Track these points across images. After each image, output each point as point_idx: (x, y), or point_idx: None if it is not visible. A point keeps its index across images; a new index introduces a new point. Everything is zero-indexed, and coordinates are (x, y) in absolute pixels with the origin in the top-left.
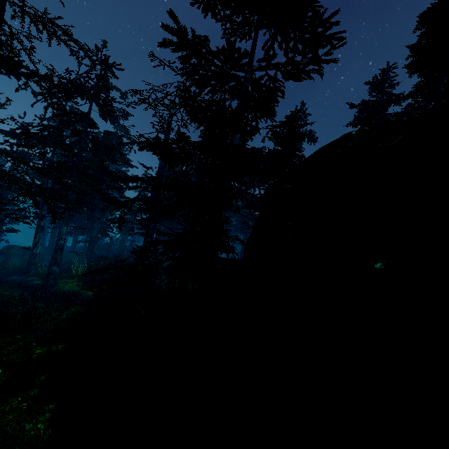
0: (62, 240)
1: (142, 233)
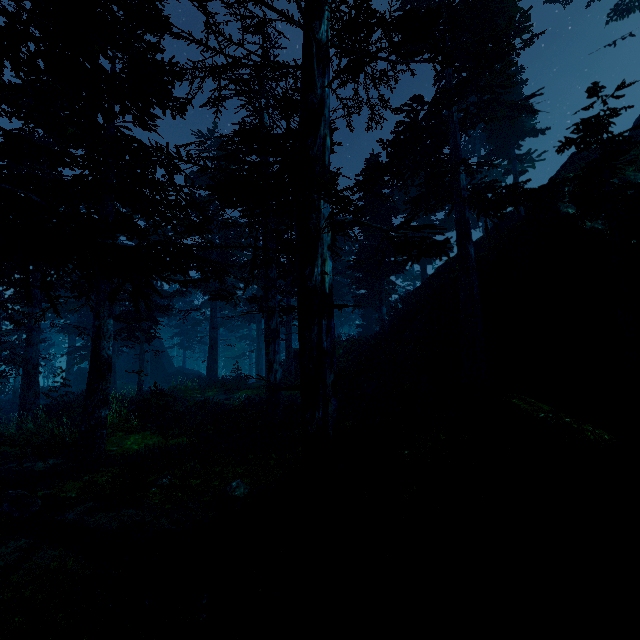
0: (110, 350)
1: (138, 337)
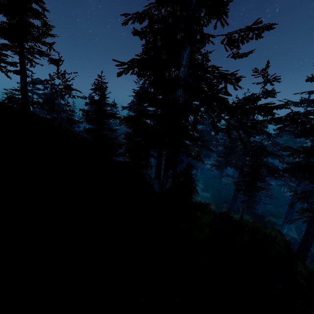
0: None
1: None
